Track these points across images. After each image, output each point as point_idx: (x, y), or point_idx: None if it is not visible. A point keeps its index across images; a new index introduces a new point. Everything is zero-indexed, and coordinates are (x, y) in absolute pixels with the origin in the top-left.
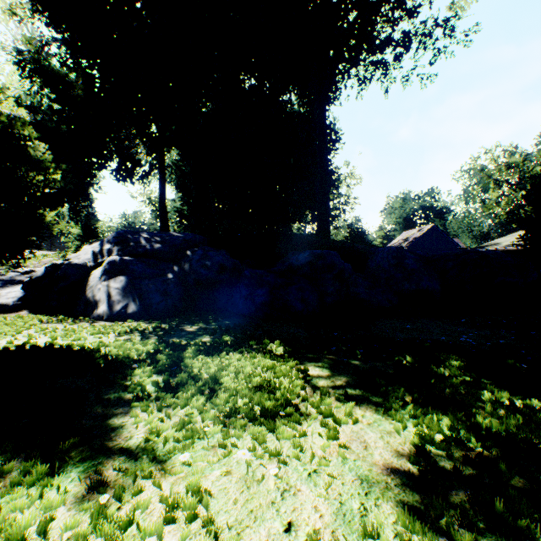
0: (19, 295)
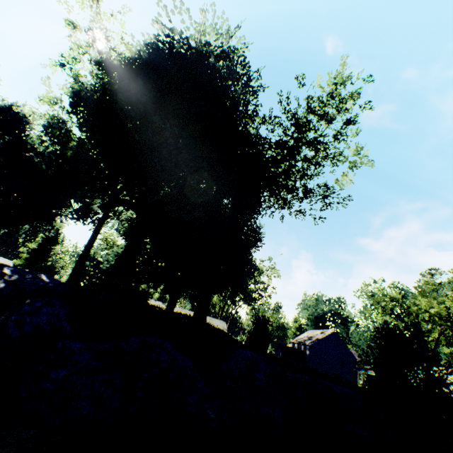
0: None
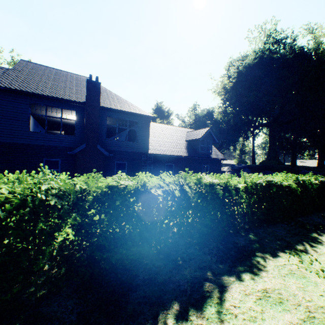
0: None
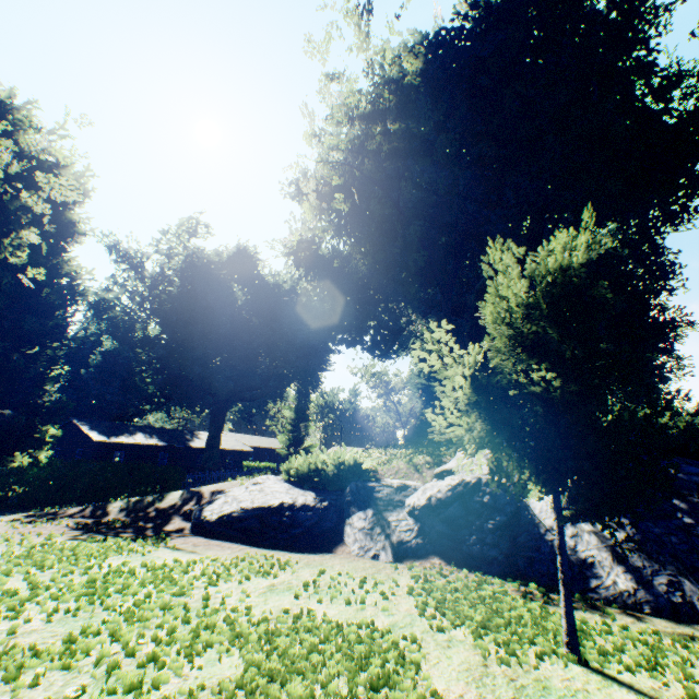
0: (413, 526)
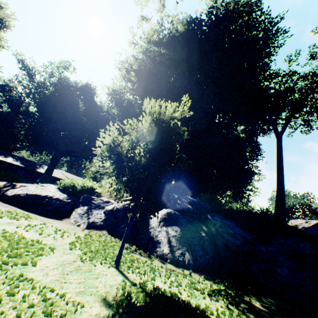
0: (103, 217)
